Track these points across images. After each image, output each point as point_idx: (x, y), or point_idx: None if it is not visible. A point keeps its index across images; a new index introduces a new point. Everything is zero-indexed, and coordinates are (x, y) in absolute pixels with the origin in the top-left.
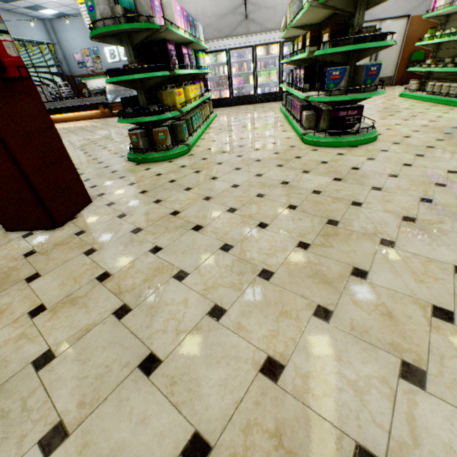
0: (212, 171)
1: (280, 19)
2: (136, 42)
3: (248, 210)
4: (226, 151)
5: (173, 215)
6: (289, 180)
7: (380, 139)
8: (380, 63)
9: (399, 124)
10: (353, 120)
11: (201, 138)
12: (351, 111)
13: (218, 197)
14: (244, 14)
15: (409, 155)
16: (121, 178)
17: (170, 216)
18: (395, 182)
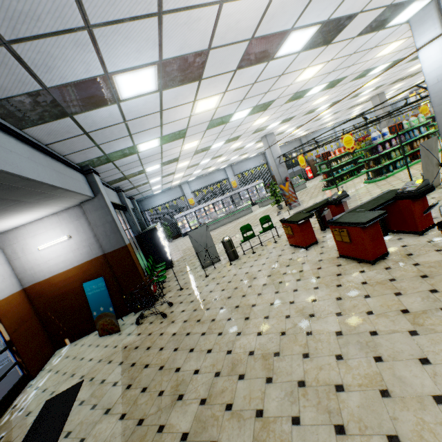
0: None
1: None
2: None
3: None
4: None
5: None
6: None
7: None
8: None
9: None
10: None
11: None
12: None
13: None
14: None
15: None
16: None
17: None
18: None
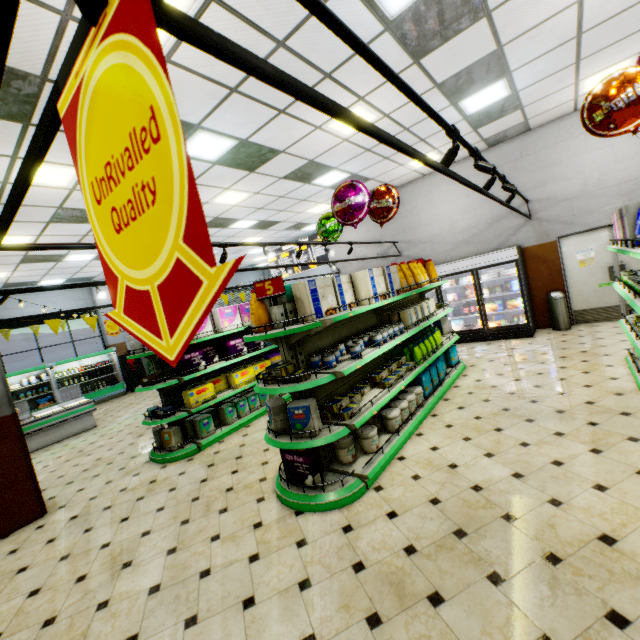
0: (147, 502)
1: (441, 250)
2: (157, 359)
3: (36, 600)
4: (216, 462)
5: (18, 572)
6: (138, 560)
7: (354, 505)
8: (307, 405)
9: (454, 466)
10: (304, 468)
11: (250, 423)
12: (297, 455)
13: (70, 560)
14: (397, 252)
15: (298, 574)
16: (105, 484)
17: (14, 573)
18: (164, 639)
